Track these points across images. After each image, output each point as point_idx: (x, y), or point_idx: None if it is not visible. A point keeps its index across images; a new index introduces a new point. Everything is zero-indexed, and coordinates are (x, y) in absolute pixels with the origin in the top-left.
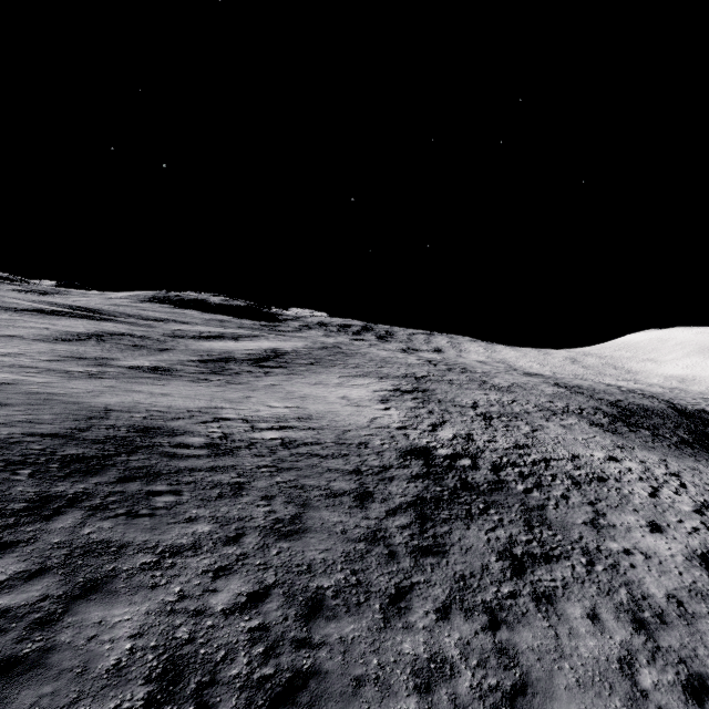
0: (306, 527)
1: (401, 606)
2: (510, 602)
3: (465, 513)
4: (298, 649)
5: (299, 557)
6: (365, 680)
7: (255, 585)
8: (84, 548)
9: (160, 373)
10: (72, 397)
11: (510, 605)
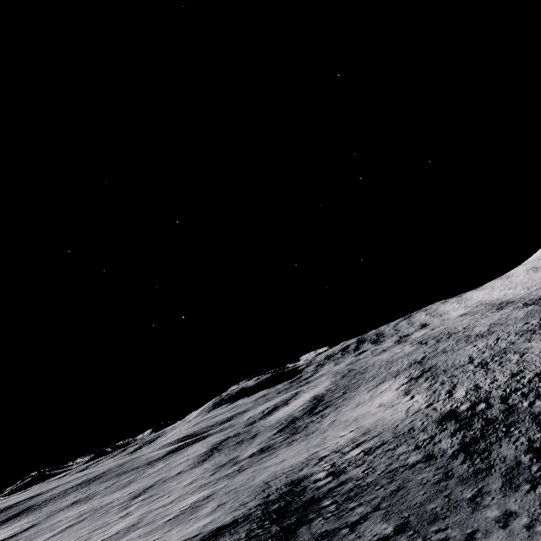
0: (408, 488)
1: (478, 500)
2: (539, 473)
3: (495, 438)
4: (436, 533)
5: (413, 501)
6: (474, 532)
7: (401, 520)
8: (320, 536)
9: (267, 451)
10: (244, 485)
11: (539, 474)
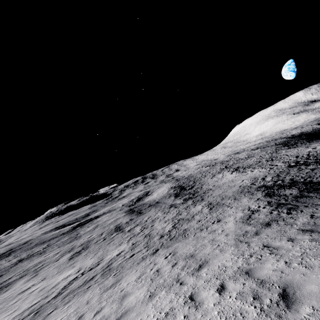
0: None
1: None
2: None
3: None
4: None
5: None
6: None
7: None
8: None
9: (195, 197)
10: (226, 196)
11: None
